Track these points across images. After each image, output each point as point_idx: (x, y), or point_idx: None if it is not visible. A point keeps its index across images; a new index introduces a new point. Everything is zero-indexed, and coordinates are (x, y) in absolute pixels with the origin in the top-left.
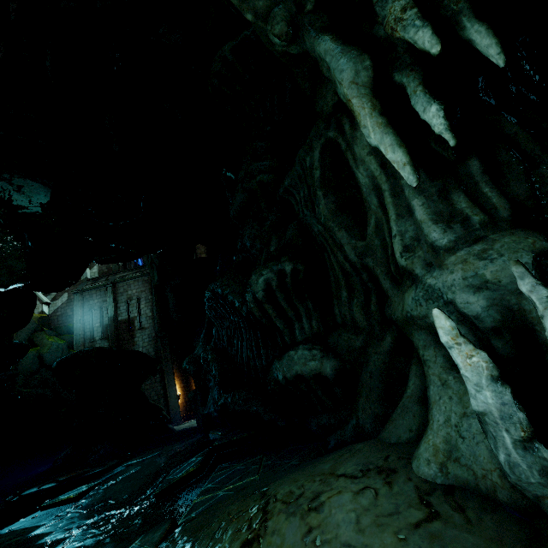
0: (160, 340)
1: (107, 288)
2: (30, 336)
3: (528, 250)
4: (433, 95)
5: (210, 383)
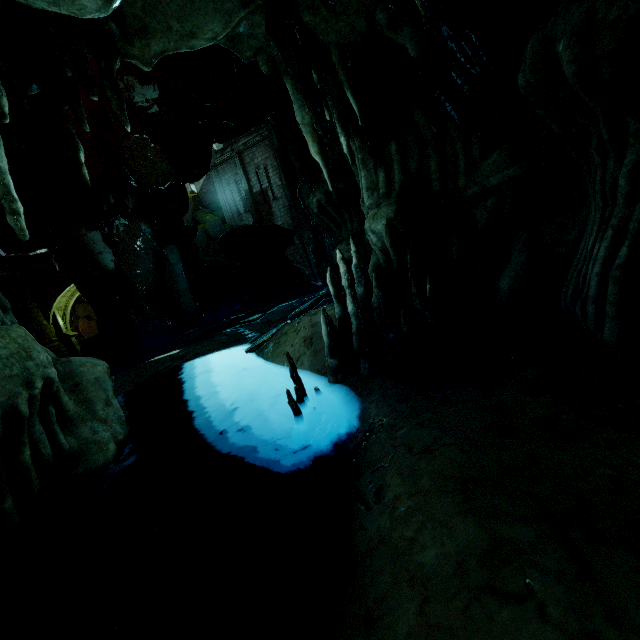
0: (294, 209)
1: (235, 161)
2: (192, 215)
3: (385, 218)
4: (343, 128)
5: None
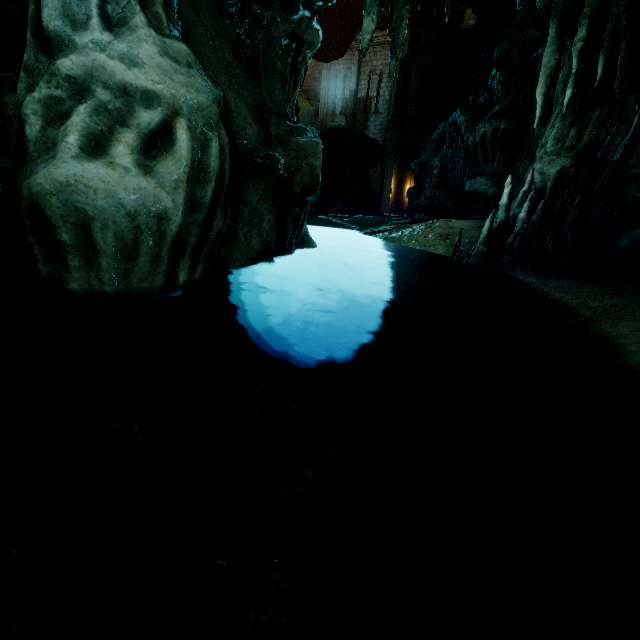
0: (390, 131)
1: (354, 53)
2: None
3: (561, 166)
4: (575, 83)
5: (426, 185)
